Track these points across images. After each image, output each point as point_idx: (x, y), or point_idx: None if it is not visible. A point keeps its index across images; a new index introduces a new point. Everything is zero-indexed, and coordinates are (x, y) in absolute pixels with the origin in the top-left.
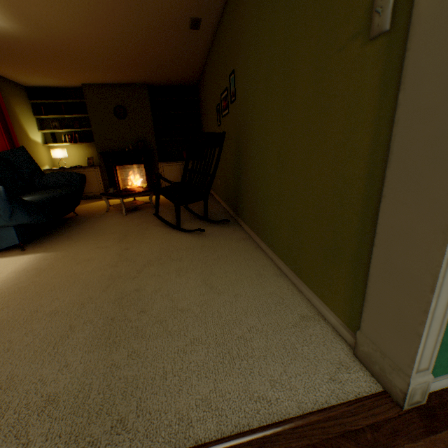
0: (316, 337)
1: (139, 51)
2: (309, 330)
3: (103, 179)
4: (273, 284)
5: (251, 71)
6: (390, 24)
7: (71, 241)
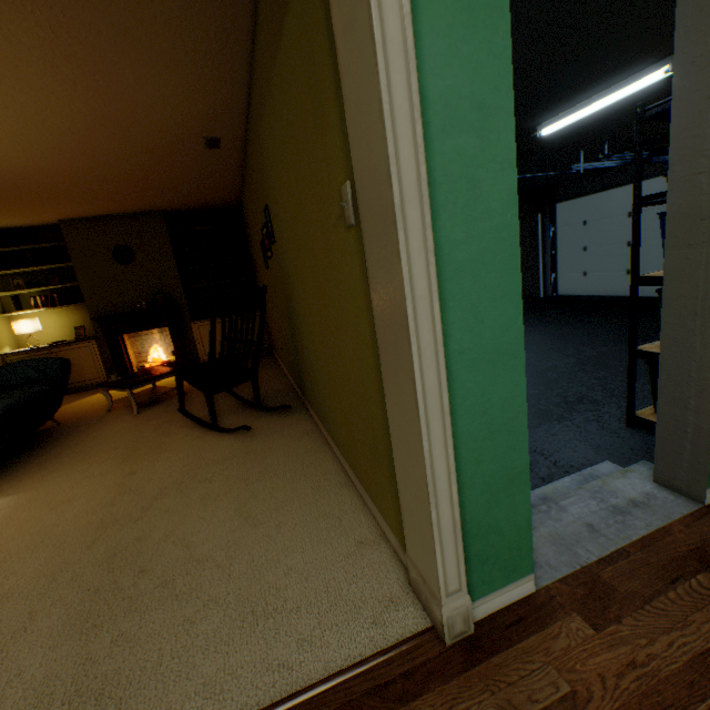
0: (370, 569)
1: (140, 176)
2: (363, 559)
3: (103, 357)
4: (333, 499)
5: (281, 214)
6: (355, 219)
7: (45, 472)
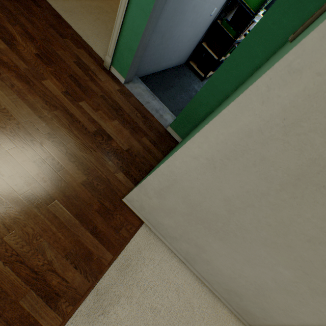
0: None
1: None
2: None
3: None
4: None
5: None
6: None
7: None
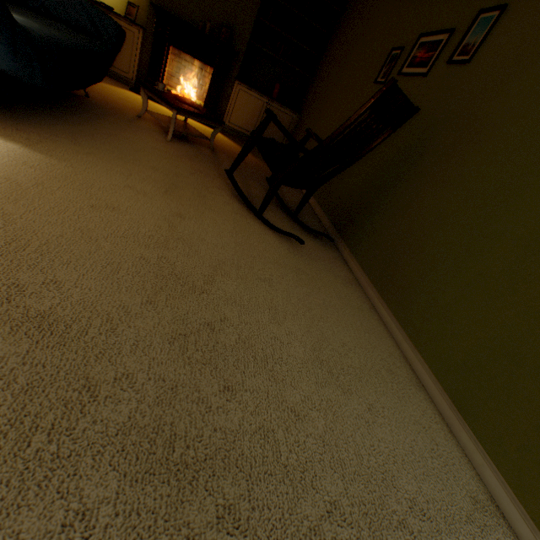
0: None
1: None
2: (491, 536)
3: (140, 55)
4: (414, 403)
5: None
6: None
7: (79, 148)
